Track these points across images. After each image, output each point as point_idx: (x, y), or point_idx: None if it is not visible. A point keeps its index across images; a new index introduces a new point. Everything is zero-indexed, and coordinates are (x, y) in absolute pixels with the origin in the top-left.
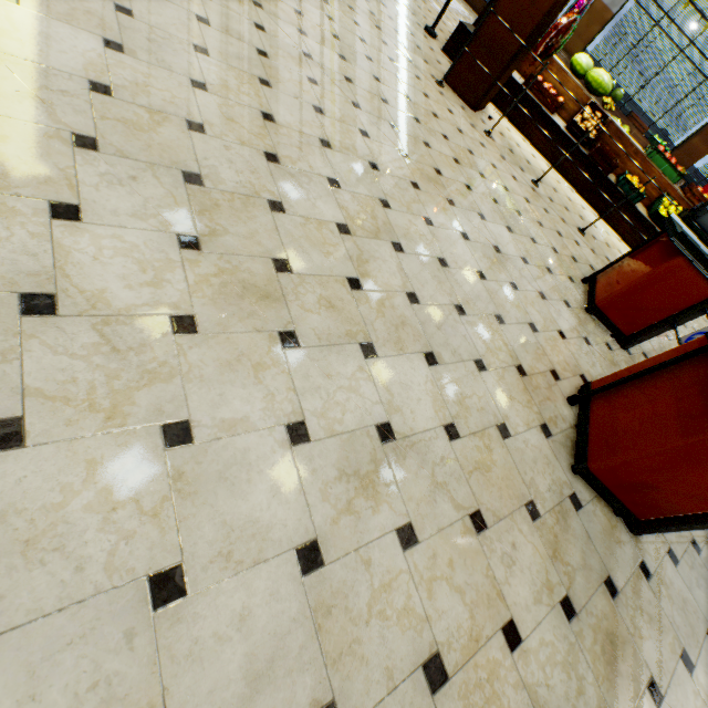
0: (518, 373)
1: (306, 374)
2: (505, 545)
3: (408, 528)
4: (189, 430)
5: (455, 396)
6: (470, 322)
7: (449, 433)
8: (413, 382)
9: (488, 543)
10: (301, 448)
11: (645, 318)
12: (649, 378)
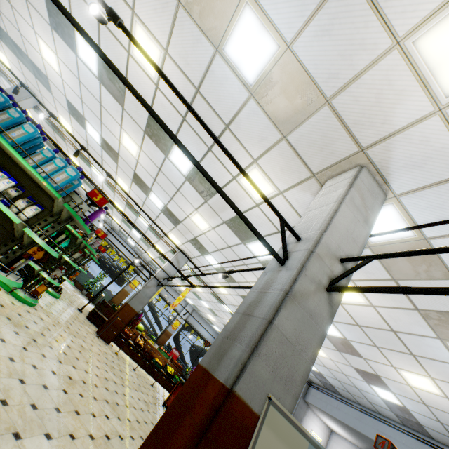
0: None
1: None
2: None
3: None
4: None
5: None
6: None
7: None
8: None
9: None
10: None
11: None
12: None
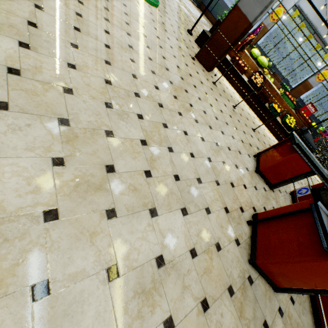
0: (225, 211)
1: (119, 233)
2: (217, 316)
3: (169, 319)
4: (48, 286)
5: (195, 231)
6: (204, 187)
7: (192, 254)
8: (175, 227)
9: (209, 317)
10: (114, 282)
11: (281, 177)
12: (284, 218)
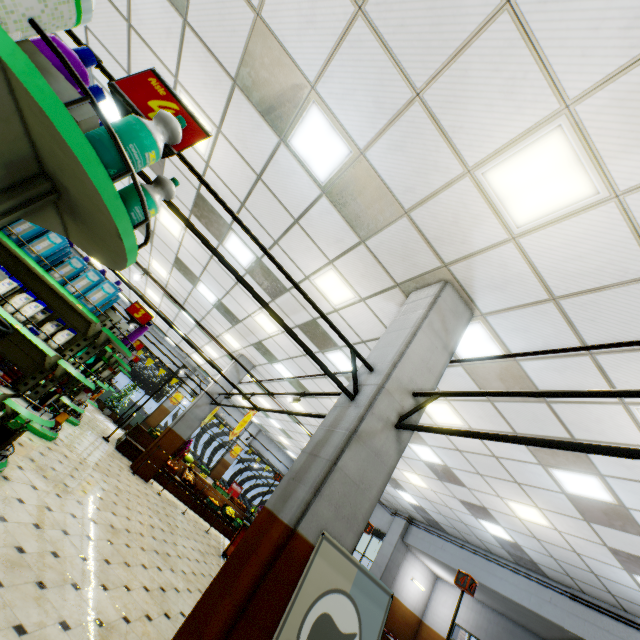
0: None
1: None
2: None
3: None
4: None
5: None
6: None
7: None
8: None
9: None
10: None
11: None
12: None
